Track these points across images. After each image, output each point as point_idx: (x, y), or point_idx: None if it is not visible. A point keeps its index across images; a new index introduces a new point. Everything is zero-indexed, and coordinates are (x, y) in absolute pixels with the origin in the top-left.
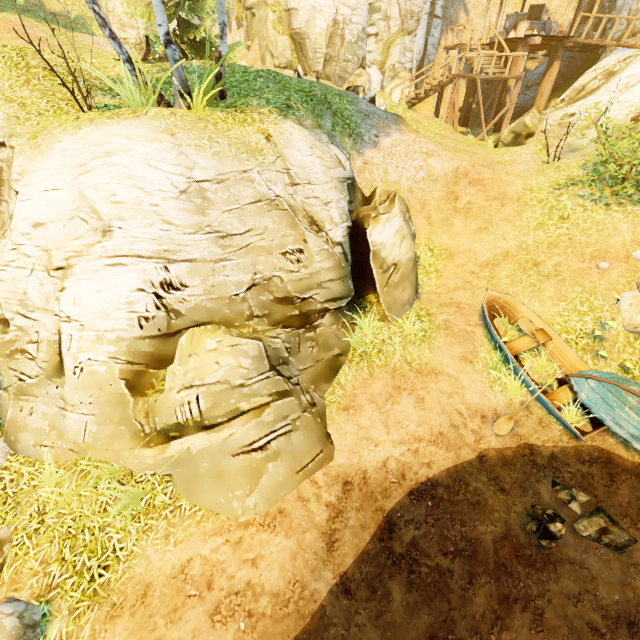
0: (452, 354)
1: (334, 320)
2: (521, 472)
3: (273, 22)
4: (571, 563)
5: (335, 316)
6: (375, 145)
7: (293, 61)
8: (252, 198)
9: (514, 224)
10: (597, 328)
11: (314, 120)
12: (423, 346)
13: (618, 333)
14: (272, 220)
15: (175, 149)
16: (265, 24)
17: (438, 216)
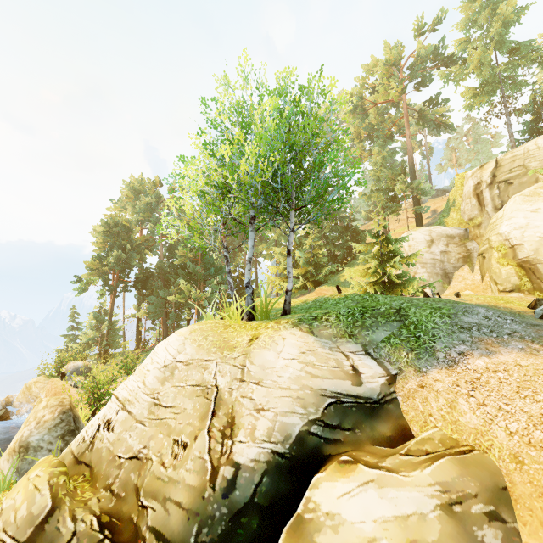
0: None
1: None
2: None
3: (497, 258)
4: None
5: None
6: (450, 364)
7: (522, 284)
8: (196, 381)
9: None
10: None
11: (345, 330)
12: None
13: None
14: (194, 405)
15: (183, 340)
16: (490, 261)
17: None
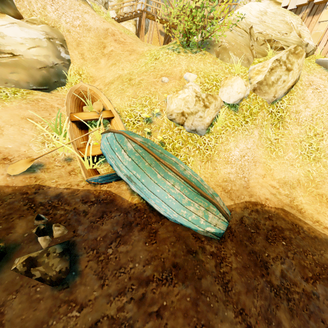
0: (16, 113)
1: None
2: (6, 208)
3: None
4: None
5: None
6: None
7: None
8: None
9: (132, 63)
10: (150, 115)
11: None
12: None
13: (163, 120)
14: None
15: None
16: None
17: (90, 55)
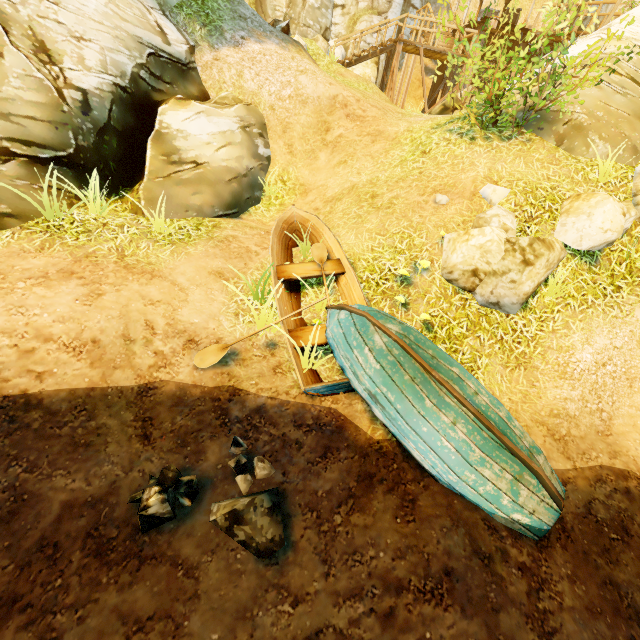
0: (203, 265)
1: (27, 174)
2: (195, 420)
3: None
4: (175, 565)
5: (33, 171)
6: (237, 45)
7: None
8: None
9: (377, 160)
10: (409, 270)
11: None
12: (167, 247)
13: (433, 280)
14: None
15: None
16: None
17: (303, 146)
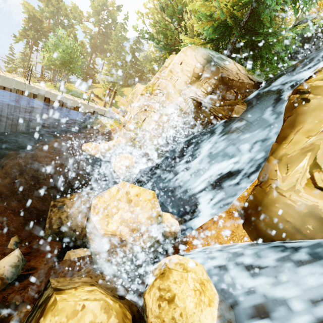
0: None
1: None
2: None
3: None
4: None
5: None
6: None
7: None
8: None
9: None
10: None
11: None
12: None
13: None
14: None
15: None
16: None
17: None
